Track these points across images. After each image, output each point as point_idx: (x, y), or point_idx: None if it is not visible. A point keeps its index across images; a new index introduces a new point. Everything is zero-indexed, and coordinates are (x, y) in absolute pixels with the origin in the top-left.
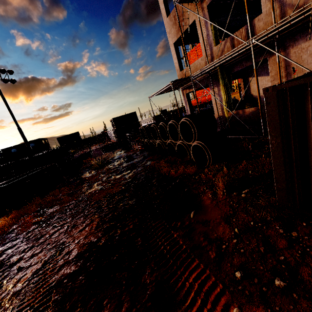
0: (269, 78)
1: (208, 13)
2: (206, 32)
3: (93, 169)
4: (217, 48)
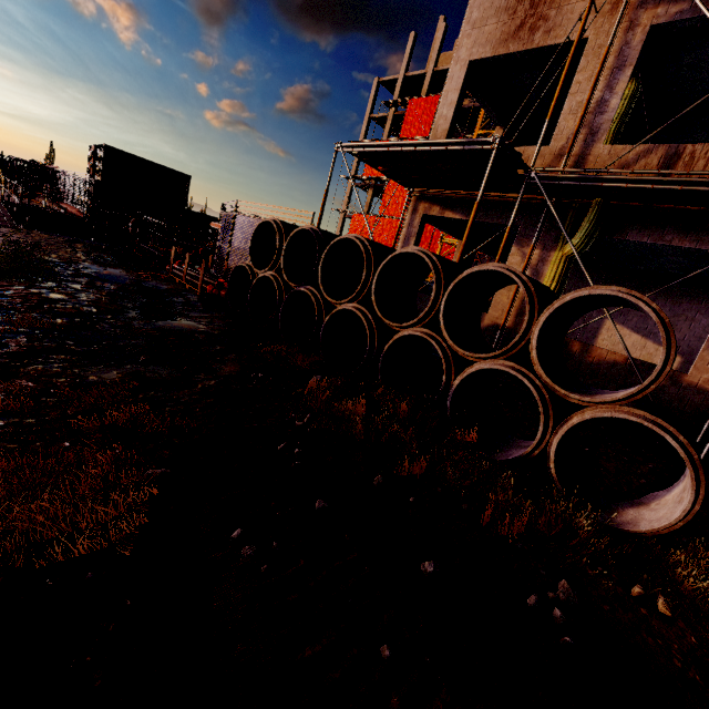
0: None
1: (642, 46)
2: (603, 94)
3: None
4: (612, 151)
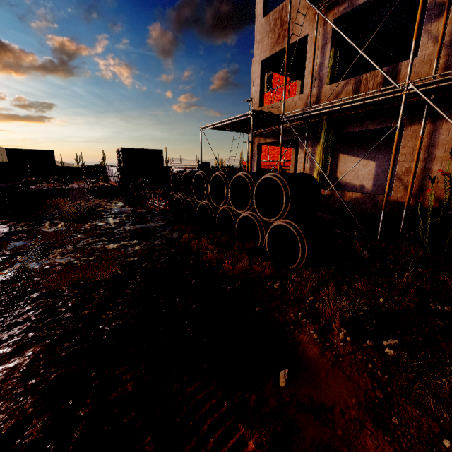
0: (366, 163)
1: (332, 31)
2: (321, 60)
3: (63, 220)
4: (331, 88)
